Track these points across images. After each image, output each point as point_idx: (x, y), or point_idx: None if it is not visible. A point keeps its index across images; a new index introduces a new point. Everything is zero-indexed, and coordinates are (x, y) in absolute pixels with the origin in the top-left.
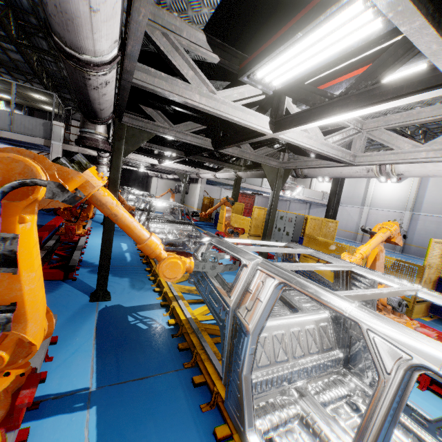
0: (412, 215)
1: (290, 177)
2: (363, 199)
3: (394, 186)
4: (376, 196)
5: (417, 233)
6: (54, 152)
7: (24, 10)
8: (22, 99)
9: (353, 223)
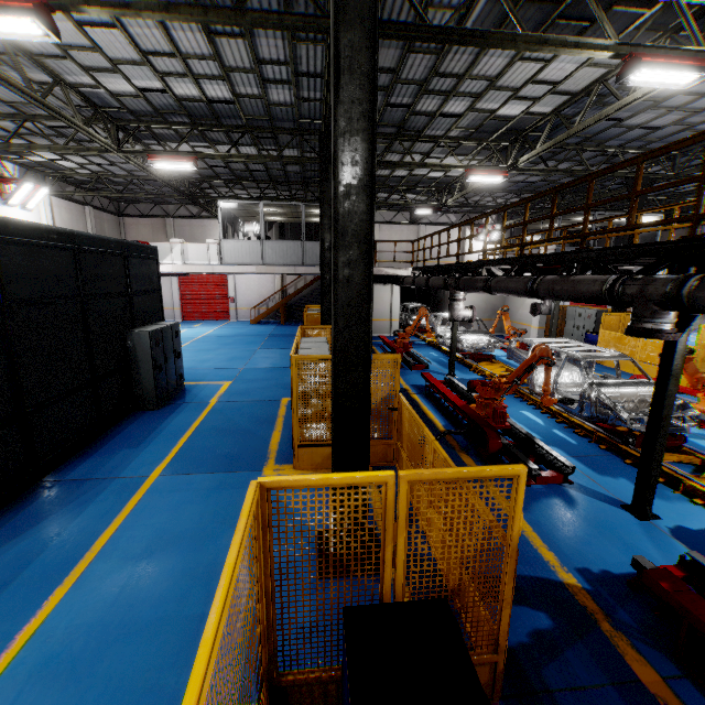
0: None
1: None
2: None
3: None
4: None
5: None
6: None
7: None
8: (293, 217)
9: None
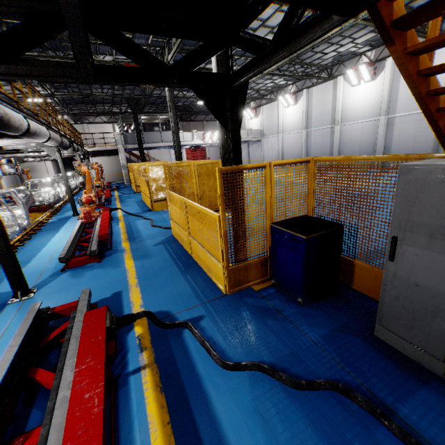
0: (308, 132)
1: (63, 150)
2: (278, 128)
3: (294, 109)
4: (285, 122)
5: (312, 148)
6: None
7: None
8: None
9: (276, 151)
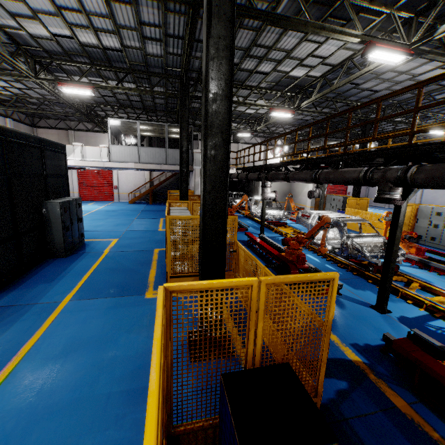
0: None
1: None
2: None
3: None
4: None
5: None
6: (196, 175)
7: (191, 70)
8: (159, 133)
9: None
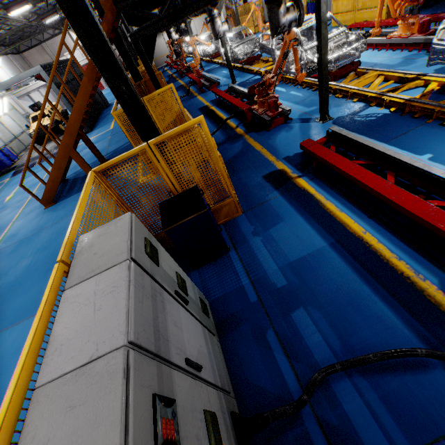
0: None
1: None
2: None
3: None
4: None
5: None
6: None
7: None
8: None
9: None
